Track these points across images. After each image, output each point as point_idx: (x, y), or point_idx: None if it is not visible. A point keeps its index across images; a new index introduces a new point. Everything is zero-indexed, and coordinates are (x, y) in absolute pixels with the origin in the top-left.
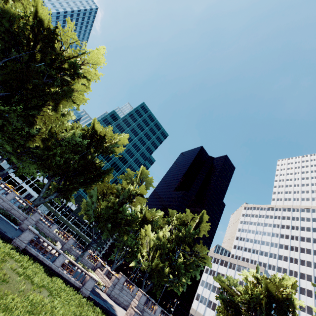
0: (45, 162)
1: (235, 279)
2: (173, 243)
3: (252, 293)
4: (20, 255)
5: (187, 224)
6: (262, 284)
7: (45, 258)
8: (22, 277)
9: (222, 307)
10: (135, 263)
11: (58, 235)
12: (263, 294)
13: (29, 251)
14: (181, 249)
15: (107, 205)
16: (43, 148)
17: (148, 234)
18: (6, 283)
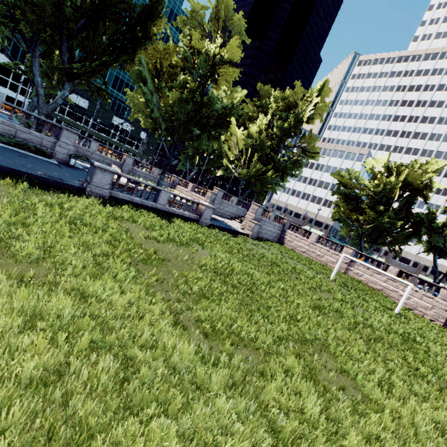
0: None
1: (357, 171)
2: (273, 139)
3: (385, 185)
4: (120, 209)
5: (294, 108)
6: (394, 173)
7: (144, 201)
8: (170, 245)
9: (341, 202)
10: (223, 172)
11: (106, 156)
12: (398, 184)
13: (117, 197)
14: (284, 146)
15: (182, 96)
16: None
17: (234, 132)
18: (166, 262)
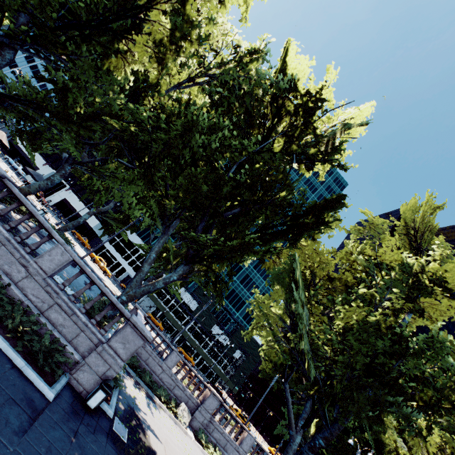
0: (157, 165)
1: None
2: None
3: None
4: None
5: None
6: None
7: None
8: None
9: None
10: None
11: (181, 382)
12: None
13: None
14: None
15: (366, 320)
16: (154, 81)
17: None
18: None
